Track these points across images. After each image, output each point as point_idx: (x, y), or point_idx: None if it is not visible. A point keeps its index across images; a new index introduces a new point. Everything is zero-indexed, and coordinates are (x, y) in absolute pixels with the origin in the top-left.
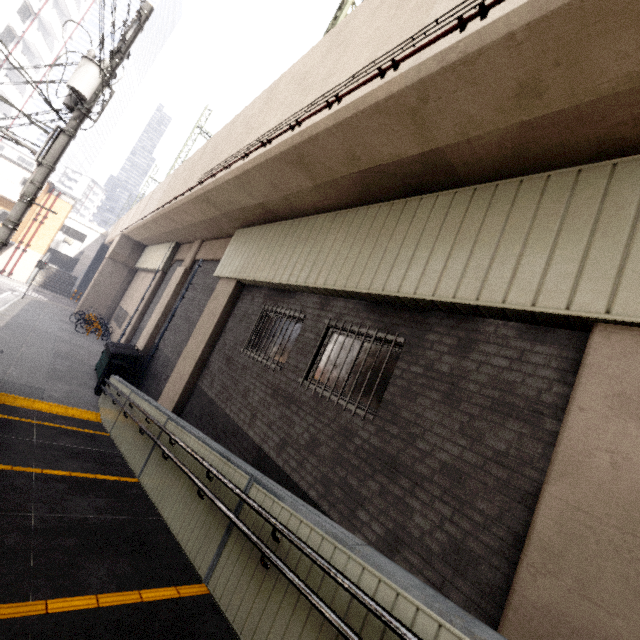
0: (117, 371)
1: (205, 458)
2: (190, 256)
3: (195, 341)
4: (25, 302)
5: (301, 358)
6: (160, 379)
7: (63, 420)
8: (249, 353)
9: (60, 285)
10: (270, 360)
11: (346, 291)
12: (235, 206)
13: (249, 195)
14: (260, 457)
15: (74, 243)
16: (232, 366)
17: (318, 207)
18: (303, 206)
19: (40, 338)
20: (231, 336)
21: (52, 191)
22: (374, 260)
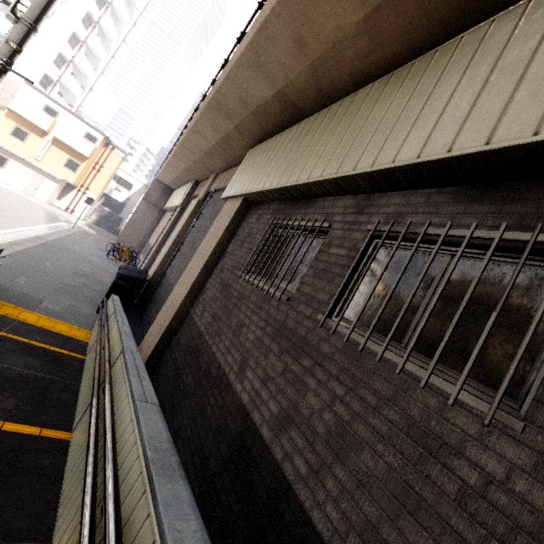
0: (121, 292)
1: (126, 450)
2: (204, 189)
3: (193, 265)
4: (74, 231)
5: (322, 284)
6: (160, 304)
7: (42, 335)
8: (248, 277)
9: (109, 224)
10: (274, 287)
11: (421, 164)
12: (248, 107)
13: (265, 78)
14: (246, 430)
15: (123, 191)
16: (227, 293)
17: (361, 72)
18: (337, 77)
19: (70, 258)
20: (230, 259)
21: (108, 145)
22: (494, 95)
